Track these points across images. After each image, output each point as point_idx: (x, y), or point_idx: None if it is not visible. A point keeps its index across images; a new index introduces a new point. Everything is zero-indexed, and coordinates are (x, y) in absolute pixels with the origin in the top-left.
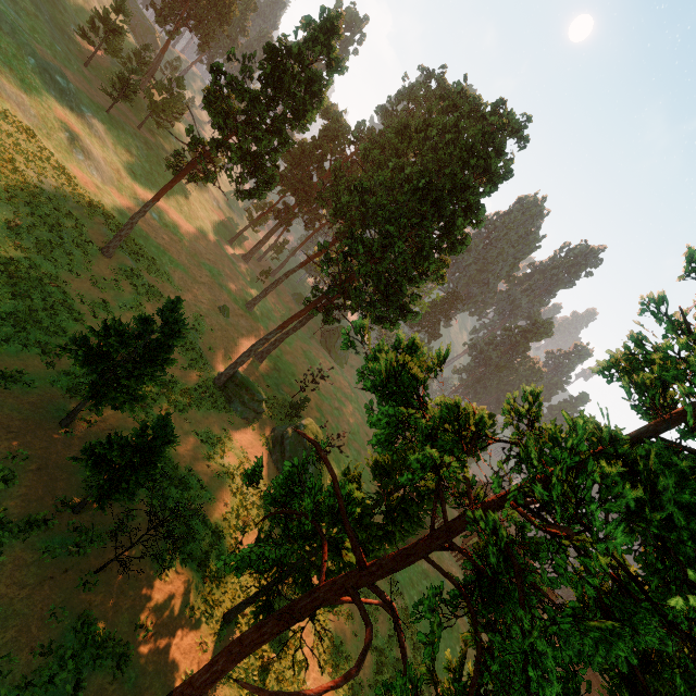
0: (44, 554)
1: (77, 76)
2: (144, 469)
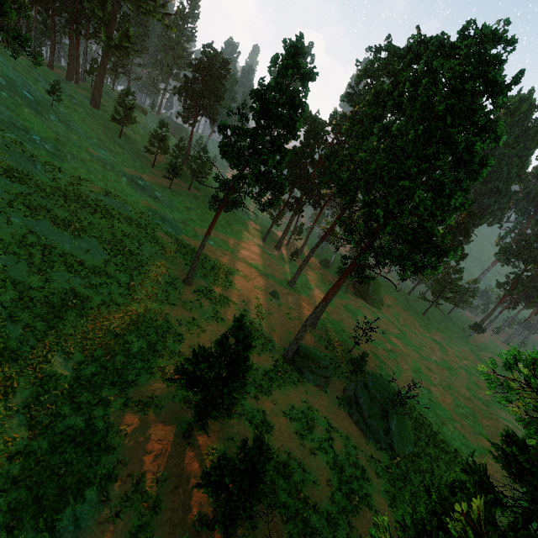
0: None
1: (149, 176)
2: (254, 490)
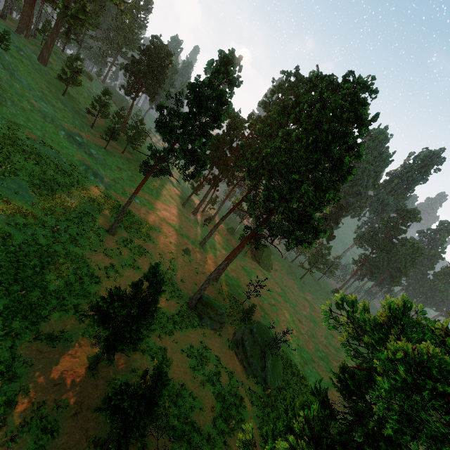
0: None
1: (87, 134)
2: (148, 412)
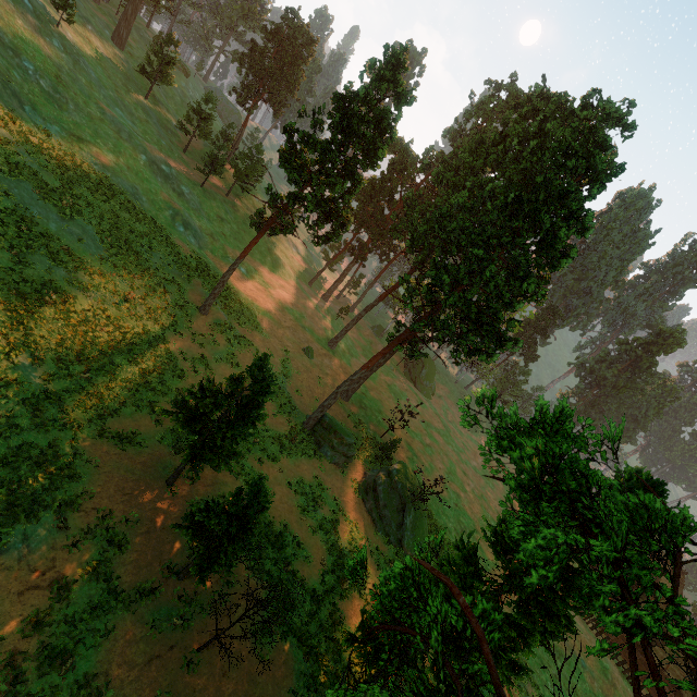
0: (151, 628)
1: (178, 162)
2: (240, 538)
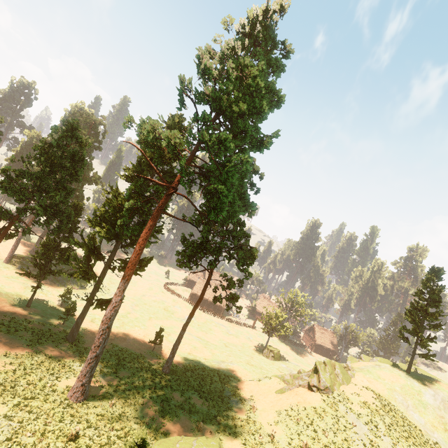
0: None
1: None
2: None
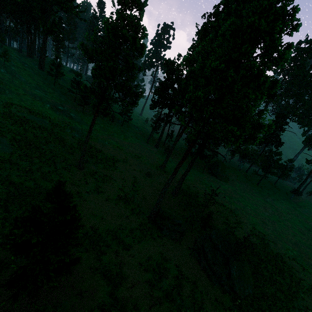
0: None
1: (70, 105)
2: None
